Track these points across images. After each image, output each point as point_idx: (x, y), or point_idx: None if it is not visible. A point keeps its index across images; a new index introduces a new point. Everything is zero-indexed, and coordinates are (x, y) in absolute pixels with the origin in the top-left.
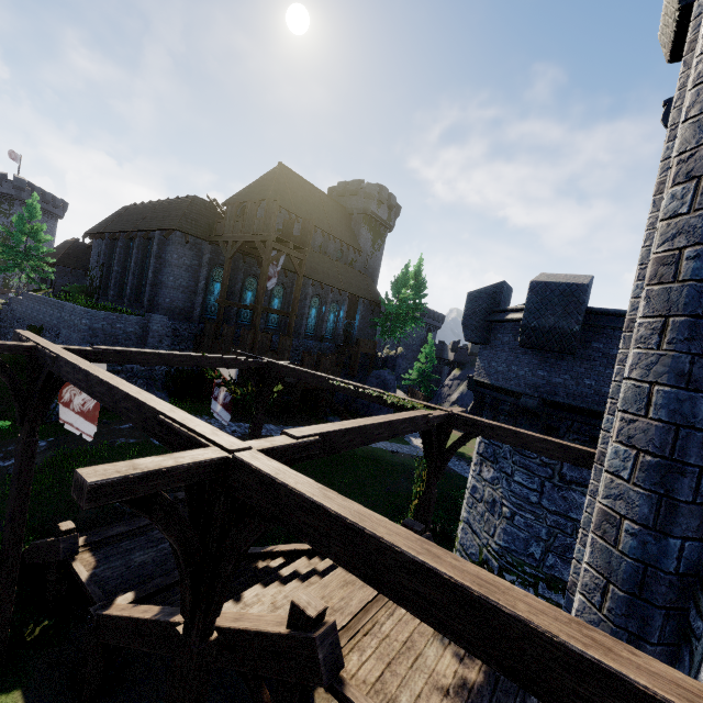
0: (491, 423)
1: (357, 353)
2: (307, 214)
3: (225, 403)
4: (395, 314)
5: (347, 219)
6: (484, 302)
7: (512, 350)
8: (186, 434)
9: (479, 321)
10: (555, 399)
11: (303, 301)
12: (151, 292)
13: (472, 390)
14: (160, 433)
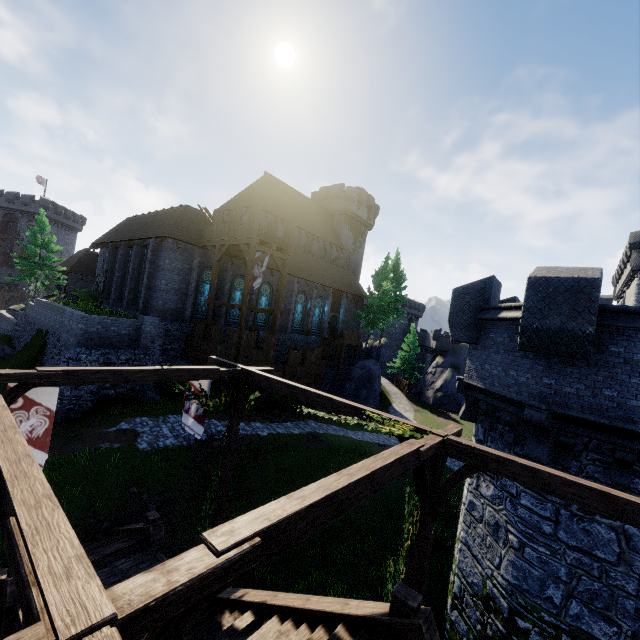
0: (499, 455)
1: (342, 345)
2: (291, 217)
3: (198, 415)
4: (378, 307)
5: (330, 220)
6: (472, 299)
7: (508, 353)
8: (22, 572)
9: (467, 319)
10: (567, 412)
11: (289, 298)
12: (145, 295)
13: (463, 393)
14: (6, 550)
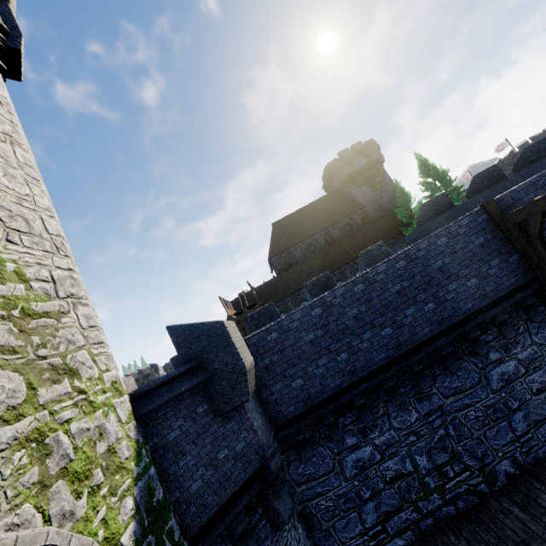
0: None
1: None
2: (300, 236)
3: None
4: None
5: (340, 196)
6: None
7: None
8: None
9: None
10: None
11: None
12: None
13: None
14: None
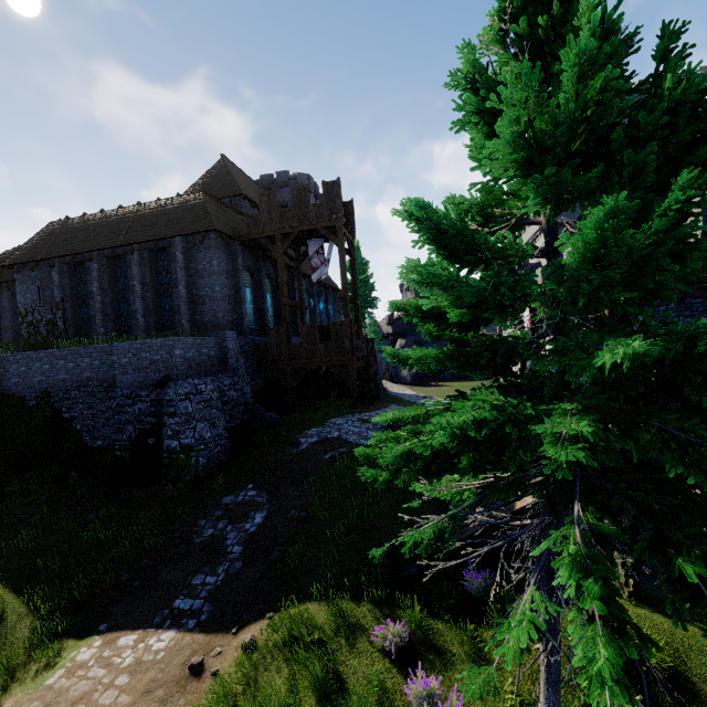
0: None
1: None
2: None
3: None
4: (363, 296)
5: None
6: None
7: None
8: None
9: None
10: None
11: None
12: (189, 312)
13: None
14: None
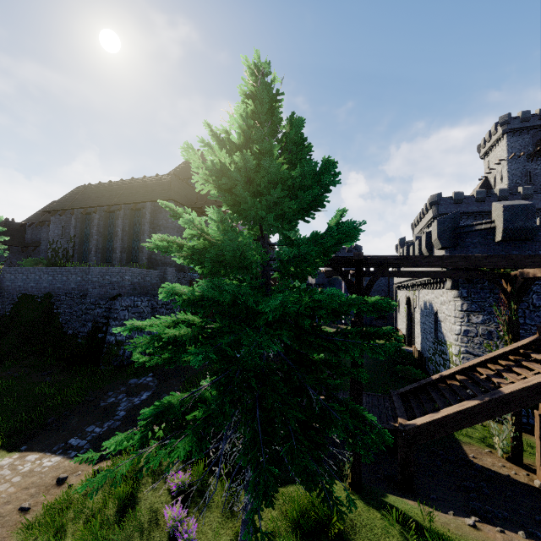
0: None
1: (274, 283)
2: None
3: None
4: None
5: None
6: (450, 223)
7: (484, 246)
8: None
9: (449, 234)
10: None
11: None
12: (148, 252)
13: None
14: None
